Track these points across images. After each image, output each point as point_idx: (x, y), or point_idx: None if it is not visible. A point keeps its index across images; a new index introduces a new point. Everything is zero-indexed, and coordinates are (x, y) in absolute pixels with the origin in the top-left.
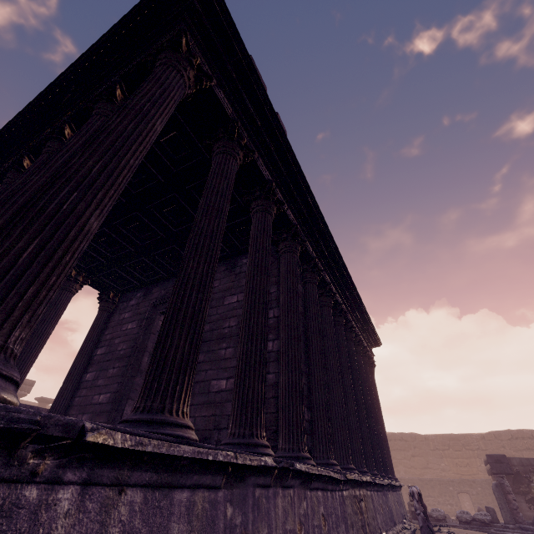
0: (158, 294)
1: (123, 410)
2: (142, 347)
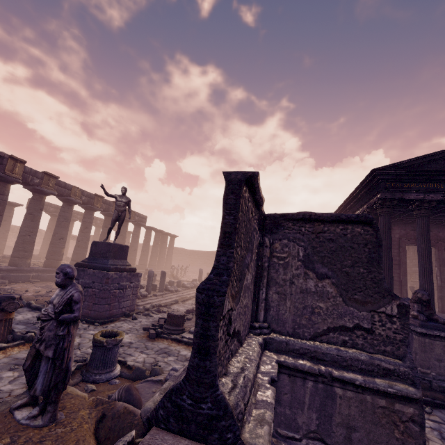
0: (400, 232)
1: (406, 290)
2: (403, 262)
